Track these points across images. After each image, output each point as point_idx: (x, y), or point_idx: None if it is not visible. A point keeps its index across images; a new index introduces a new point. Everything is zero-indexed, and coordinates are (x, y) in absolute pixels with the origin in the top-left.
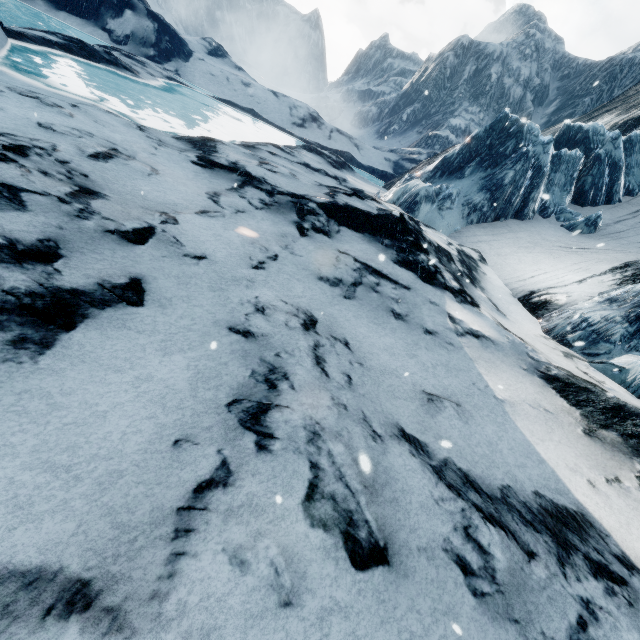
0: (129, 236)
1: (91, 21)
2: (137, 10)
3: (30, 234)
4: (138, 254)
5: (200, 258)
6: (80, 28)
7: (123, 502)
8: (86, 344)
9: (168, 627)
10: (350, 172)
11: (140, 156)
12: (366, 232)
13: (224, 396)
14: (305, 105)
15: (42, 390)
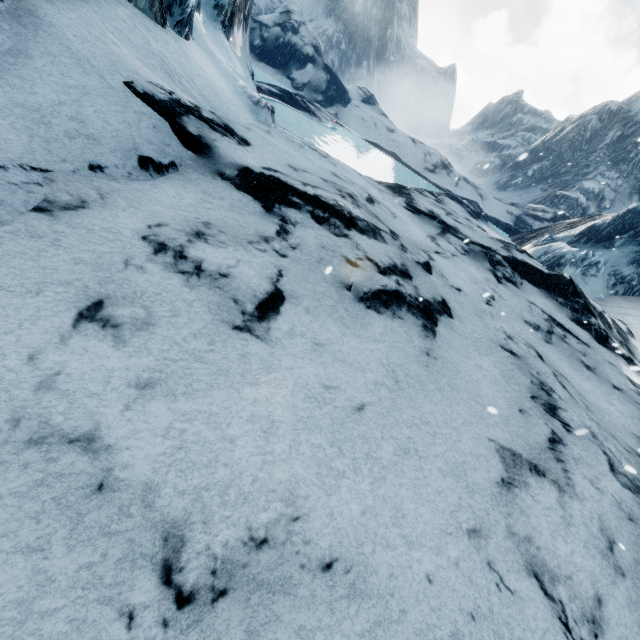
0: (424, 267)
1: (280, 71)
2: (316, 64)
3: (397, 260)
4: (433, 281)
5: (459, 290)
6: (272, 76)
7: (520, 433)
8: (445, 336)
9: (583, 501)
10: (484, 223)
11: (379, 200)
12: (542, 288)
13: (525, 391)
14: (438, 153)
15: (447, 358)
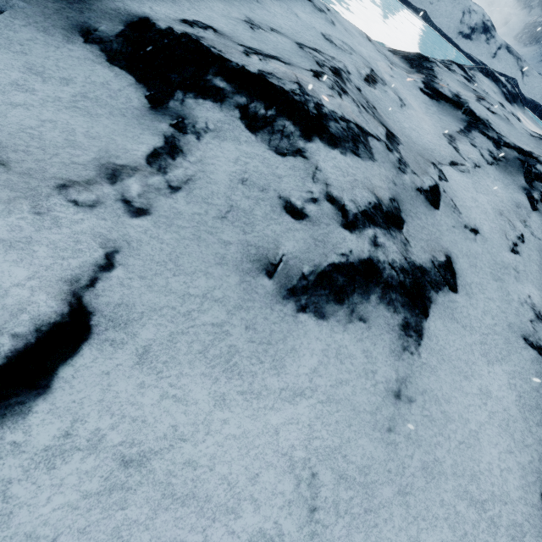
0: (429, 196)
1: None
2: None
3: (384, 191)
4: (438, 221)
5: (475, 232)
6: None
7: None
8: (438, 336)
9: None
10: (520, 108)
11: (386, 79)
12: None
13: None
14: (482, 10)
15: (432, 392)
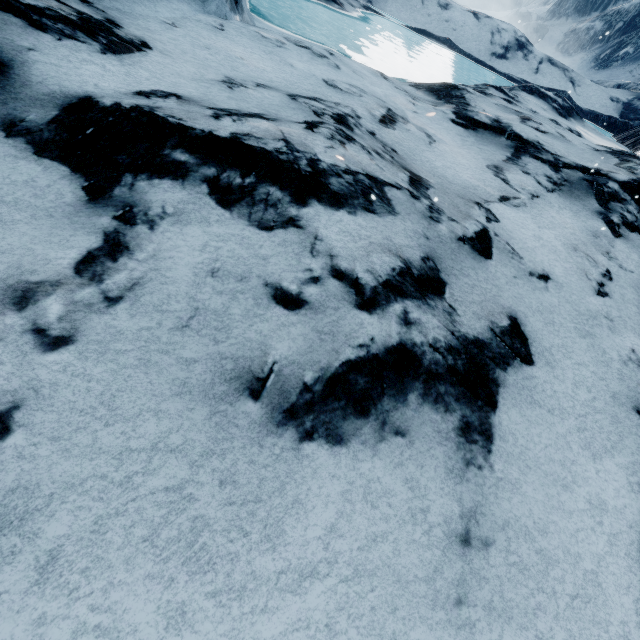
0: (476, 245)
1: None
2: None
3: (413, 250)
4: (493, 274)
5: (544, 278)
6: None
7: None
8: (516, 433)
9: None
10: (578, 121)
11: (408, 116)
12: None
13: None
14: (512, 27)
15: (518, 521)
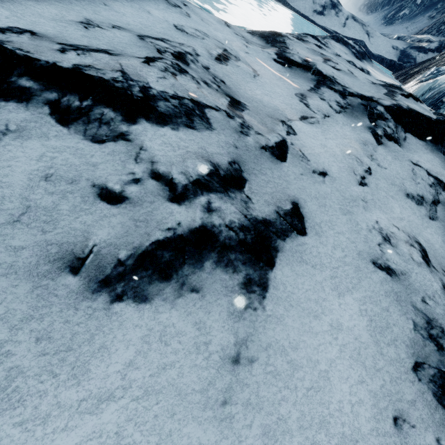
0: (275, 152)
1: None
2: None
3: (223, 157)
4: (285, 172)
5: (323, 174)
6: None
7: None
8: (286, 283)
9: None
10: (369, 63)
11: (241, 56)
12: (428, 140)
13: (405, 356)
14: None
15: (278, 343)
